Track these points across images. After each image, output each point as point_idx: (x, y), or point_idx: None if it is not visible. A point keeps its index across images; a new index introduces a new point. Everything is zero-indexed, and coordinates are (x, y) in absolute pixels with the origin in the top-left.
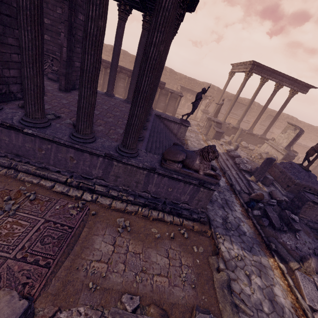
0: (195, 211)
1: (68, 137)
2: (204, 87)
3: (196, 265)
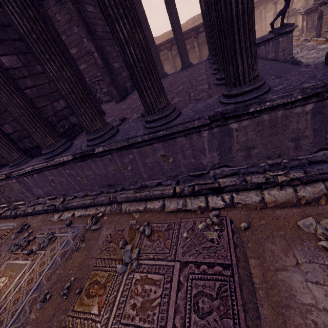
0: None
1: (143, 129)
2: None
3: None
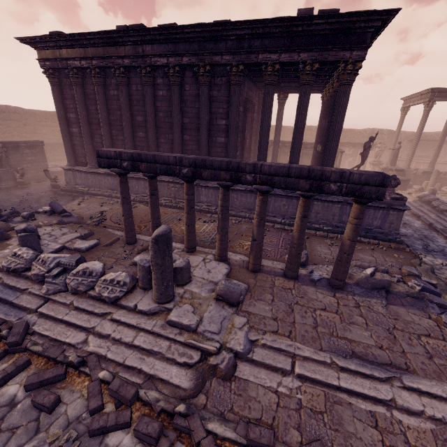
0: (389, 234)
1: (282, 191)
2: (368, 134)
3: (399, 262)
